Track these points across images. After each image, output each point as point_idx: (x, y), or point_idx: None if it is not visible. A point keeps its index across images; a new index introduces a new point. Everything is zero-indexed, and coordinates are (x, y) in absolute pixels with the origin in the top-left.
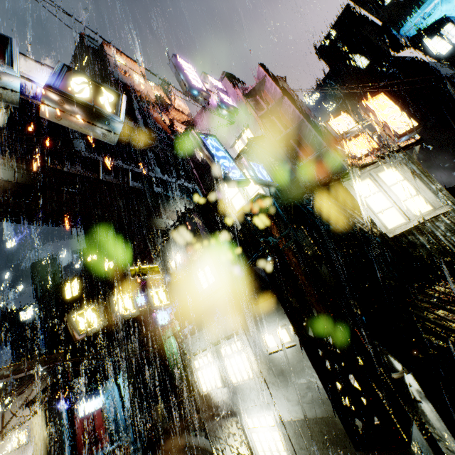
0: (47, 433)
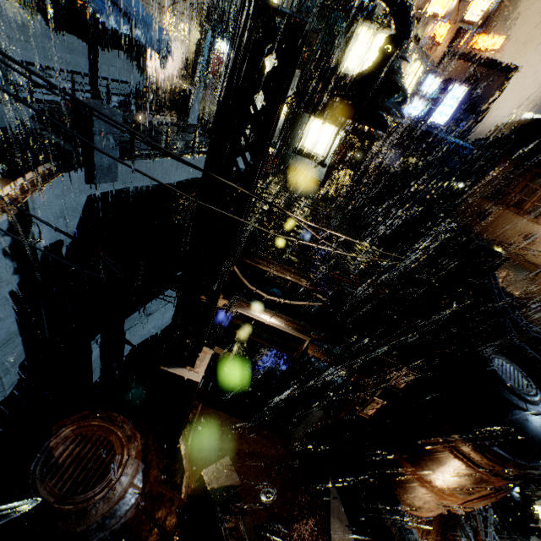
0: (198, 36)
